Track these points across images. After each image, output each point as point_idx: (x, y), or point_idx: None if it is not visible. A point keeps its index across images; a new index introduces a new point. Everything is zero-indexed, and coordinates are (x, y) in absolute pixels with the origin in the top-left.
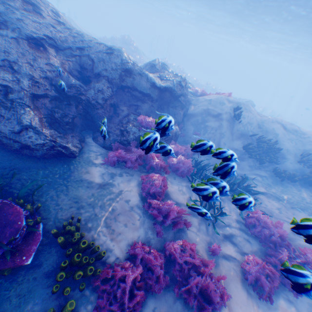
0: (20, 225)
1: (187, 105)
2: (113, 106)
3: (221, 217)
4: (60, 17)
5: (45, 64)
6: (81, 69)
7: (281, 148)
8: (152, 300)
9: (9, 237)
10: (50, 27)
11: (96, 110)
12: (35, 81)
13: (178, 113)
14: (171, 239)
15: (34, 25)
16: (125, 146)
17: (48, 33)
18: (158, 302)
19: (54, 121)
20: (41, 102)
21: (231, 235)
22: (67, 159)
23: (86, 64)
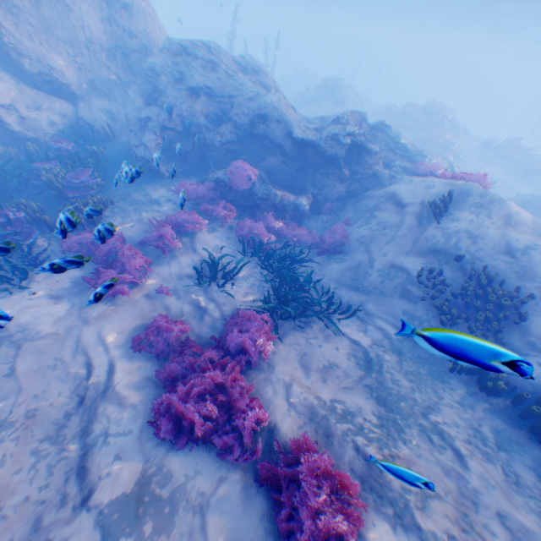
0: (81, 178)
1: (372, 184)
2: (232, 152)
3: (223, 295)
4: (259, 75)
5: (188, 107)
6: (222, 115)
7: (525, 312)
8: (88, 263)
9: (73, 179)
10: (216, 80)
11: (210, 152)
12: (171, 117)
13: (331, 186)
14: (140, 250)
15: (202, 79)
16: (200, 183)
17: (210, 85)
18: (88, 267)
19: (170, 151)
20: (167, 134)
21: (203, 308)
22: (155, 178)
23: (226, 110)
